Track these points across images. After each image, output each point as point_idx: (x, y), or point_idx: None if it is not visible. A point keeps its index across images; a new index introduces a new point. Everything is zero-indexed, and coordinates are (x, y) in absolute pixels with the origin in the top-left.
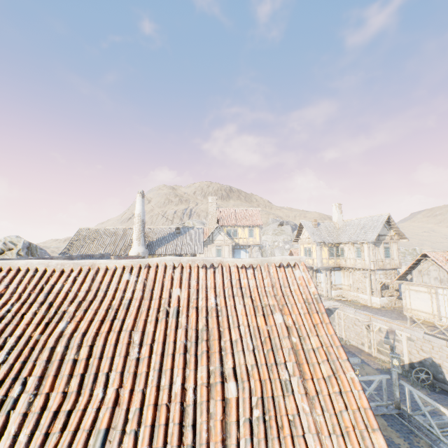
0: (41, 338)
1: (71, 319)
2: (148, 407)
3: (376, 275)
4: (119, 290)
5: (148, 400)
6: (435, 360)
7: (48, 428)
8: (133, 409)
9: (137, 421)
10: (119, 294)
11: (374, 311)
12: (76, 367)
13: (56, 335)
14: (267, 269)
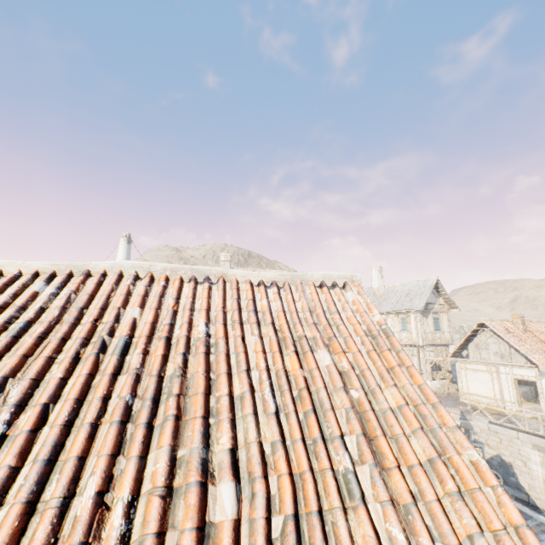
0: None
1: None
2: None
3: (425, 352)
4: (11, 307)
5: None
6: (505, 457)
7: None
8: None
9: None
10: (7, 313)
11: None
12: None
13: None
14: (301, 288)
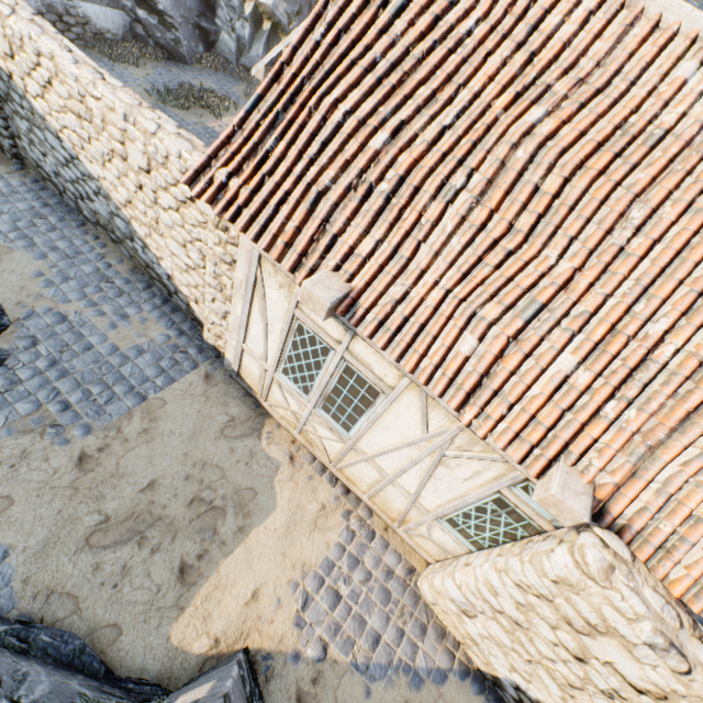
0: (501, 118)
1: (552, 110)
2: (602, 322)
3: None
4: (654, 95)
5: (604, 312)
6: None
7: (483, 254)
8: (579, 308)
9: (580, 325)
10: (651, 106)
11: None
12: (532, 200)
13: (524, 127)
14: None
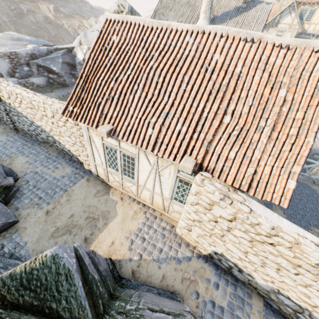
0: (143, 67)
1: (156, 61)
2: (185, 112)
3: None
4: (181, 48)
5: (185, 109)
6: None
7: (147, 104)
8: (178, 110)
9: (179, 115)
10: (181, 51)
11: None
12: (157, 85)
13: (149, 67)
14: (301, 52)
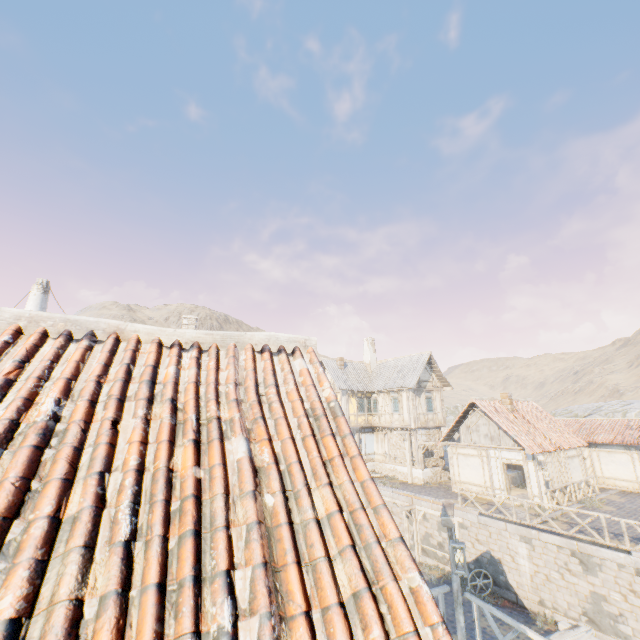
0: None
1: None
2: None
3: (417, 436)
4: None
5: None
6: (494, 553)
7: None
8: None
9: None
10: None
11: (416, 490)
12: None
13: None
14: (233, 353)
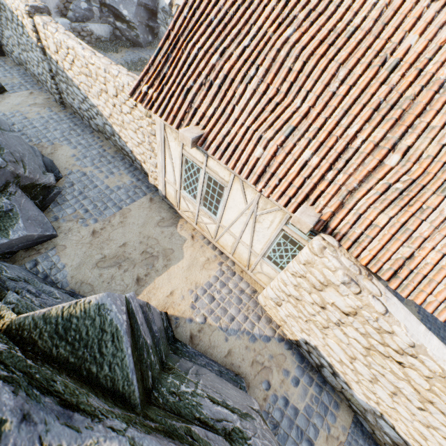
0: (272, 37)
1: (297, 28)
2: (324, 132)
3: None
4: (350, 10)
5: (326, 127)
6: None
7: (264, 106)
8: (313, 127)
9: (313, 135)
10: (348, 16)
11: None
12: (289, 76)
13: (283, 39)
14: None
